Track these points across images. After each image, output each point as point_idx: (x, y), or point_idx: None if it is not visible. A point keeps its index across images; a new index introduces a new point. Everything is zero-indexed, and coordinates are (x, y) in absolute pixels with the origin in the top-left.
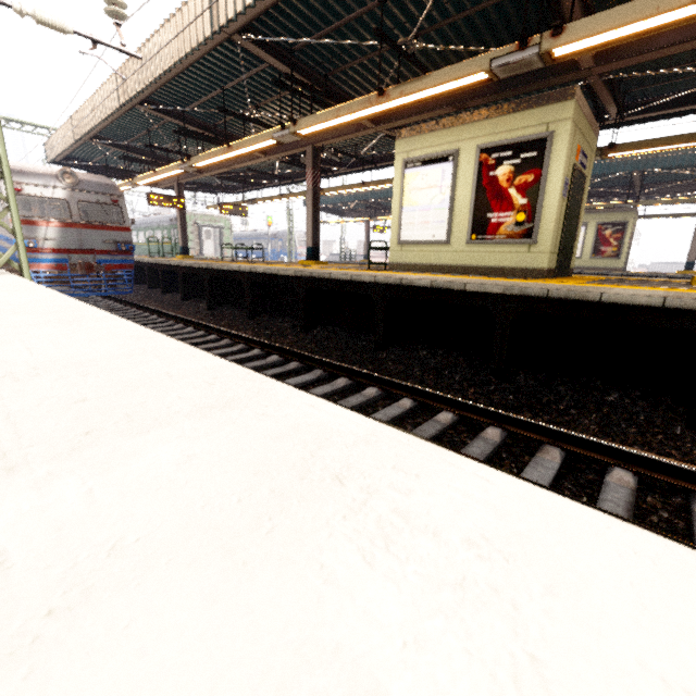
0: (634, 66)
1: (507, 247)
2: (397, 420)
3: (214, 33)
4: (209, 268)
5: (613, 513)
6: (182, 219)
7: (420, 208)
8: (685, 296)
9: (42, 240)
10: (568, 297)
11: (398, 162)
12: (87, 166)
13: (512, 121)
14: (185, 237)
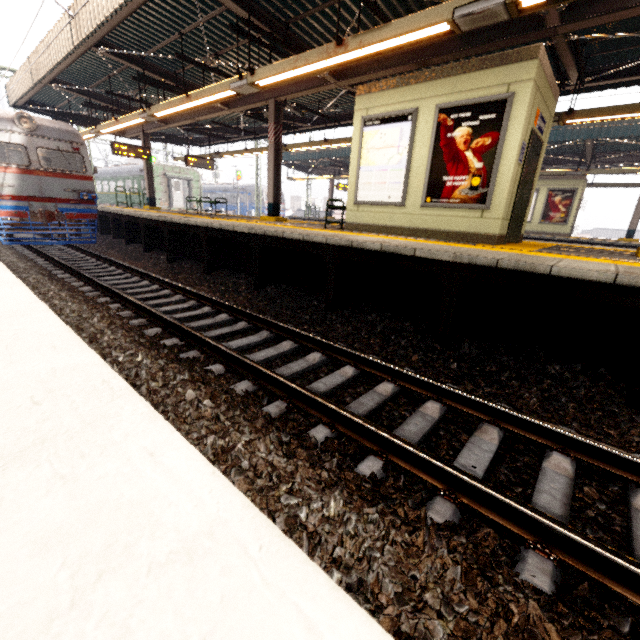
0: (599, 28)
1: (460, 211)
2: (337, 389)
3: None
4: (167, 221)
5: (551, 517)
6: (148, 170)
7: (377, 168)
8: (636, 272)
9: (1, 187)
10: (517, 268)
11: (357, 119)
12: (51, 112)
13: (473, 80)
14: (152, 188)
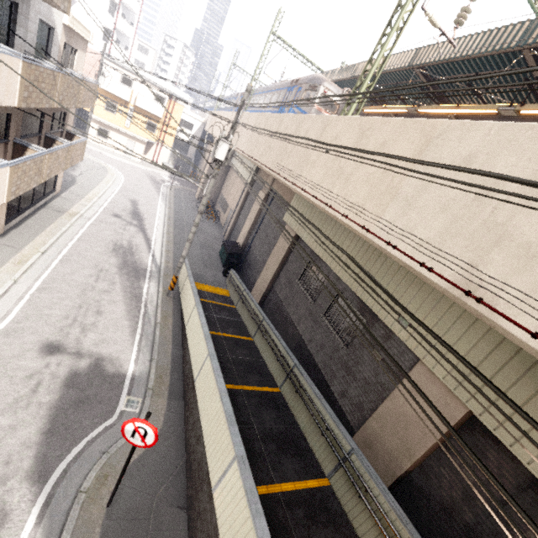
0: None
1: None
2: None
3: (518, 46)
4: None
5: None
6: None
7: None
8: None
9: None
10: None
11: None
12: None
13: None
14: None
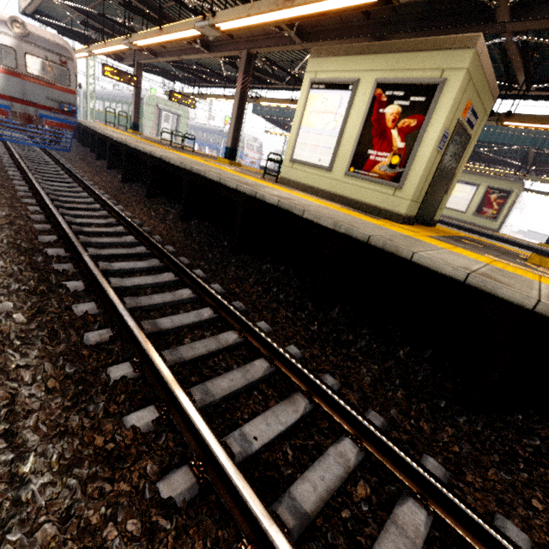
0: None
1: (377, 186)
2: (184, 328)
3: None
4: (123, 143)
5: (273, 521)
6: (137, 97)
7: (315, 130)
8: (494, 276)
9: None
10: (384, 248)
11: (306, 81)
12: (58, 26)
13: (413, 60)
14: (137, 114)
